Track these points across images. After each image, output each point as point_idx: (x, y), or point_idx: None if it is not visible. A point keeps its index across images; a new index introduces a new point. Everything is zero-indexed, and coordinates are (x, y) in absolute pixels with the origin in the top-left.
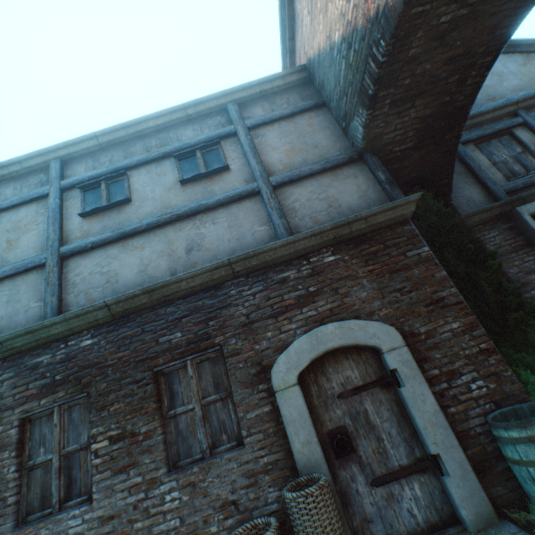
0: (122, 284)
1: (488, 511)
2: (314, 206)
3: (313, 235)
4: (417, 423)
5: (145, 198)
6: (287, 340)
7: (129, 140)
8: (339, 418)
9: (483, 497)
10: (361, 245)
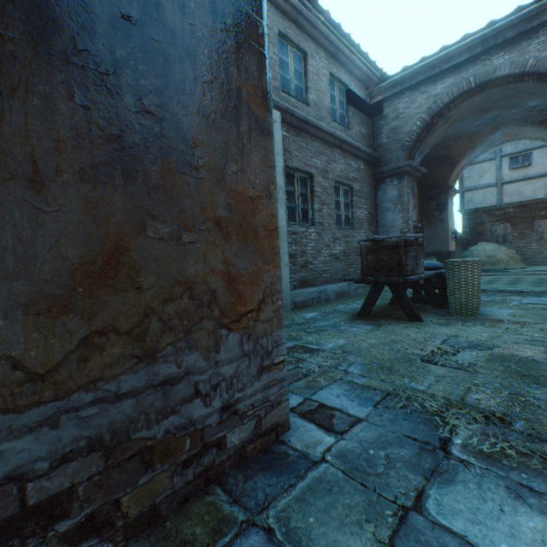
0: (524, 195)
1: None
2: None
3: None
4: None
5: (537, 164)
6: None
7: None
8: None
9: None
10: None
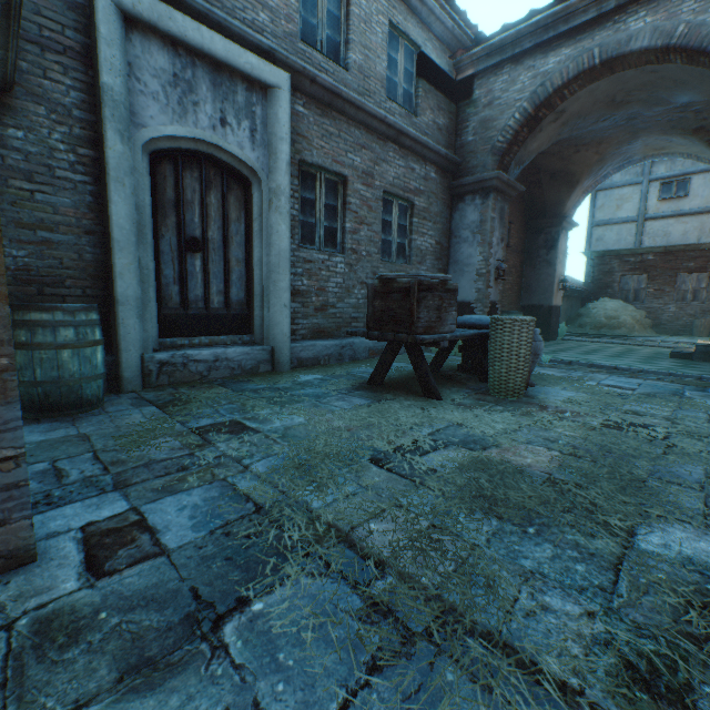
0: (671, 238)
1: None
2: None
3: None
4: None
5: (695, 195)
6: None
7: None
8: None
9: None
10: None
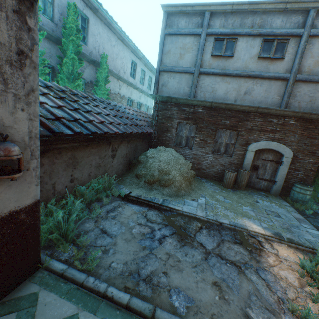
0: (217, 95)
1: (277, 194)
2: (304, 98)
3: (293, 112)
4: (277, 174)
5: (239, 58)
6: (258, 139)
7: (246, 12)
8: (258, 163)
9: (279, 192)
10: (307, 123)
